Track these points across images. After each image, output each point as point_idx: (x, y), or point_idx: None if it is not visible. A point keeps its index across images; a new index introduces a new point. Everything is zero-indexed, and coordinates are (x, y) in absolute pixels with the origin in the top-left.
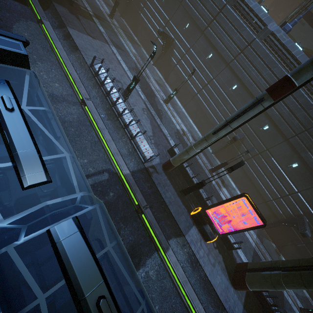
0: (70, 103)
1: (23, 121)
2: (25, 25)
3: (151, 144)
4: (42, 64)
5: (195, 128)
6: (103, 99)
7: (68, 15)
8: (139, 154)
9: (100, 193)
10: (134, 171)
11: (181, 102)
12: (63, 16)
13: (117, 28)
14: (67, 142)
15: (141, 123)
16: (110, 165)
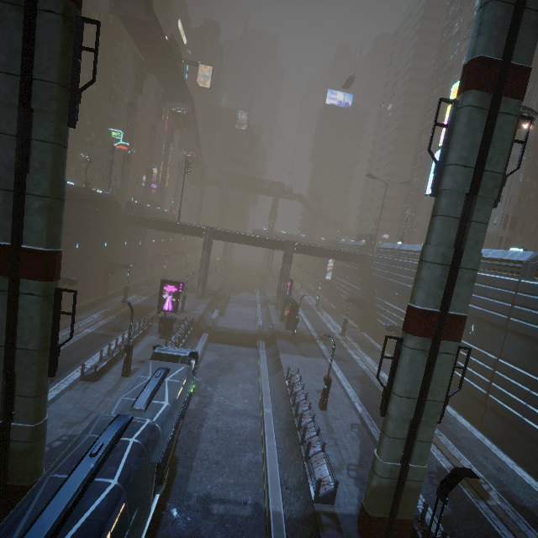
0: (250, 417)
1: (158, 382)
2: (246, 360)
3: (348, 476)
4: (242, 385)
5: (527, 479)
6: (289, 411)
7: (286, 345)
8: (310, 485)
9: (226, 532)
10: (297, 519)
11: (471, 421)
12: (281, 346)
13: (348, 342)
14: (223, 454)
15: (338, 443)
16: (263, 497)
